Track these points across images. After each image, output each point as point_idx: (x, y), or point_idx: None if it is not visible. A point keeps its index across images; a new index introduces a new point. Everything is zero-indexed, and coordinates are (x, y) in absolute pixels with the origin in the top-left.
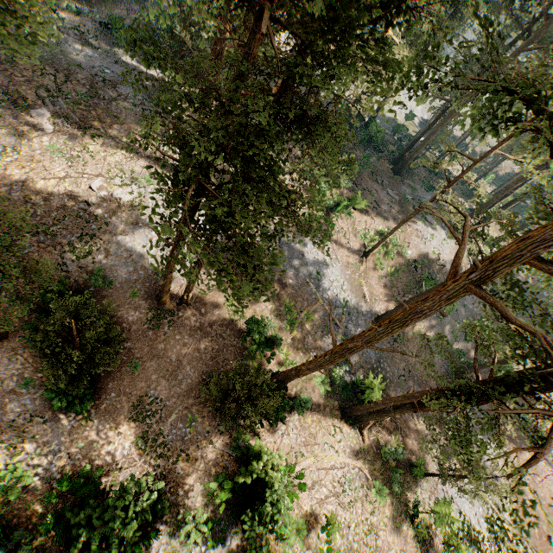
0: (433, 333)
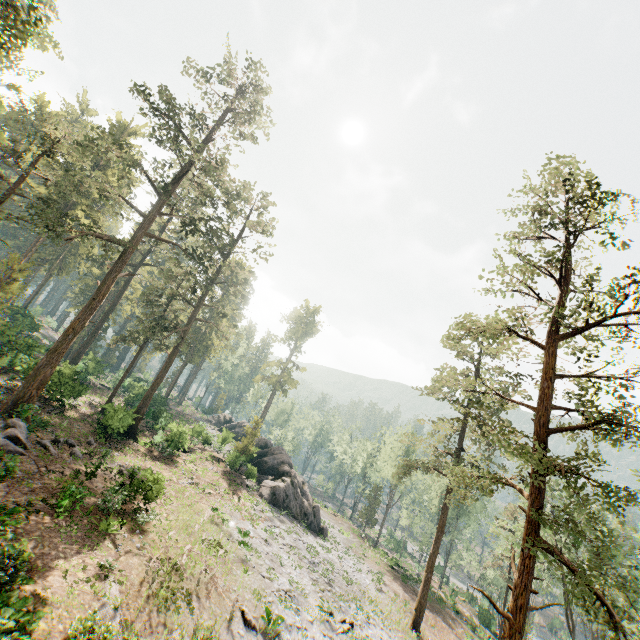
0: None
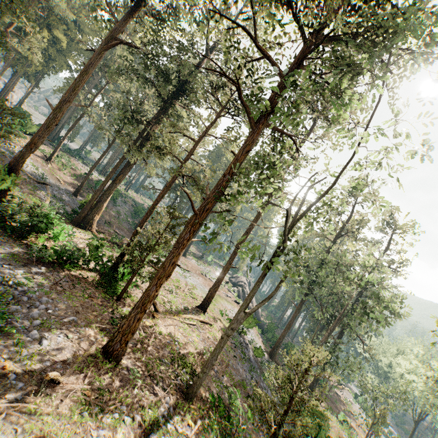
0: (114, 211)
